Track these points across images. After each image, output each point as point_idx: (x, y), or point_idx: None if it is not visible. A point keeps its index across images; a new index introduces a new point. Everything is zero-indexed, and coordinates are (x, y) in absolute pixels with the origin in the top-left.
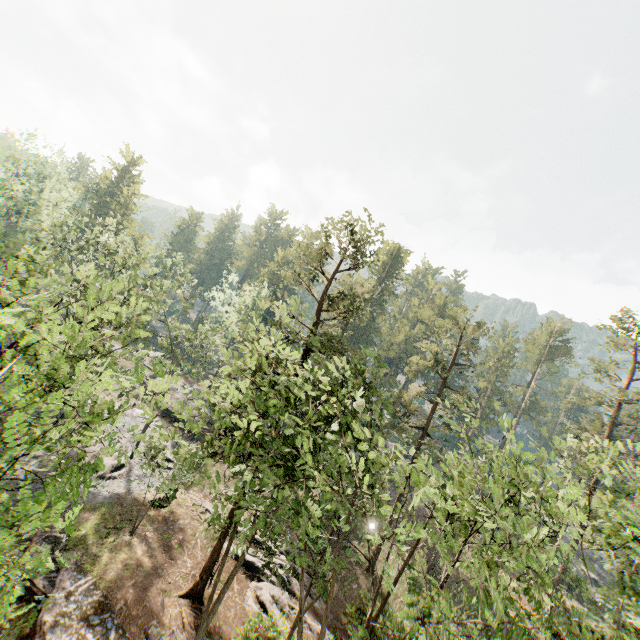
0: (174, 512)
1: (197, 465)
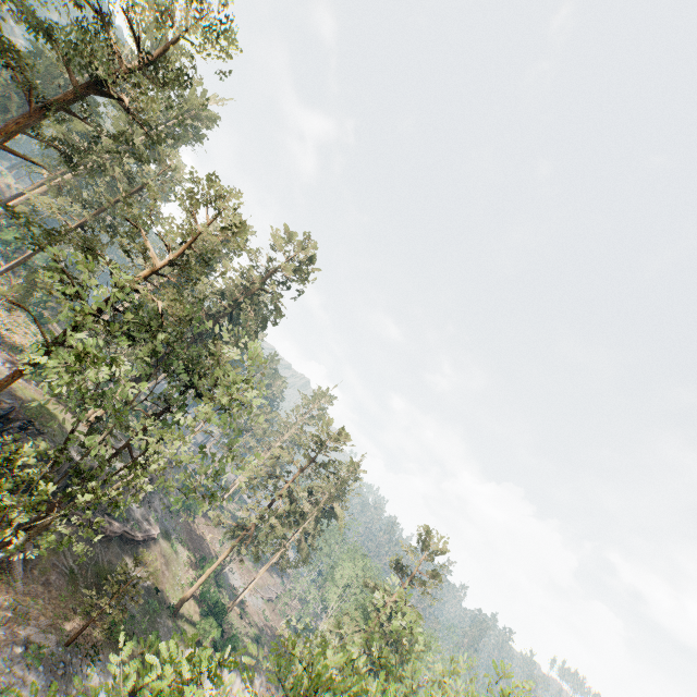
0: None
1: None
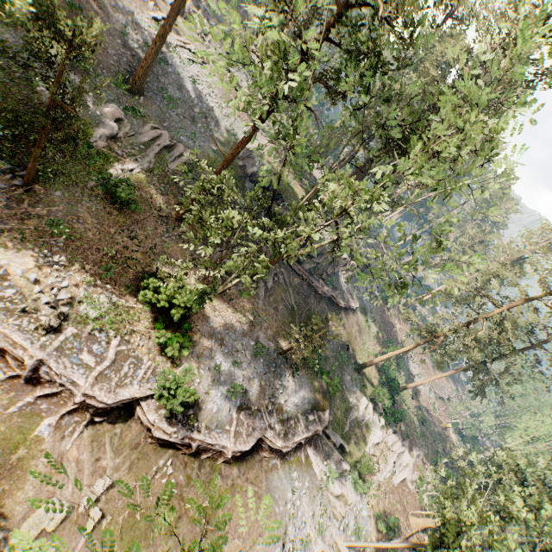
0: (382, 513)
1: (356, 463)
